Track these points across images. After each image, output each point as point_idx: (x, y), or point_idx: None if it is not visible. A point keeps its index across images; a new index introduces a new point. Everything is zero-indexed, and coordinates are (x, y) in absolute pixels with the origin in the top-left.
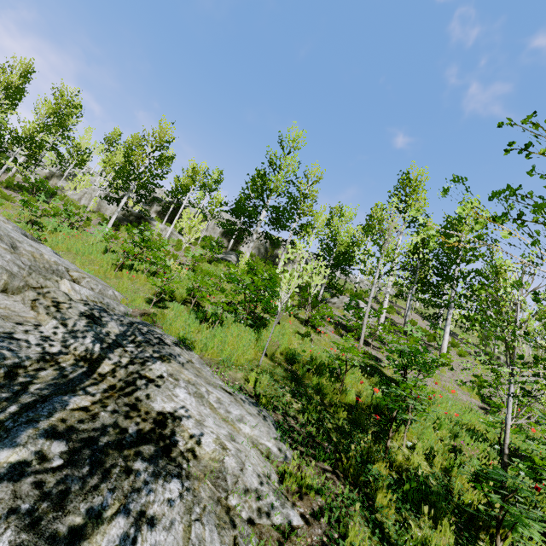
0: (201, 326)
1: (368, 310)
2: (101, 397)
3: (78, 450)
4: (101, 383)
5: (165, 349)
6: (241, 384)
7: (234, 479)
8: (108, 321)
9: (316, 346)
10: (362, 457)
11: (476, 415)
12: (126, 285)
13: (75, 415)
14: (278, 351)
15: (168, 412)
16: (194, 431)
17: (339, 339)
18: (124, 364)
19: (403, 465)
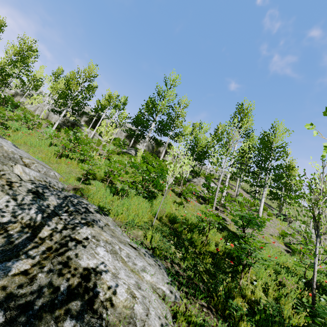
0: (114, 198)
1: (219, 188)
2: (40, 259)
3: (13, 319)
4: (40, 245)
5: (90, 216)
6: (141, 240)
7: (141, 324)
8: (49, 195)
9: (187, 211)
10: (224, 293)
11: (286, 257)
12: (63, 168)
13: (15, 281)
14: (164, 214)
15: (91, 268)
16: (111, 283)
17: (200, 206)
18: (59, 230)
19: (252, 298)
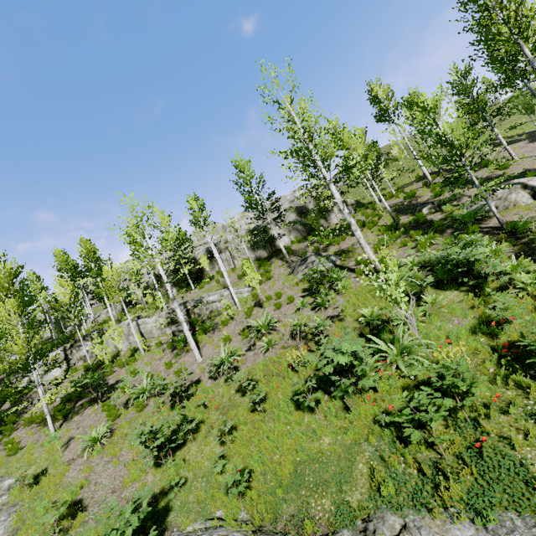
0: None
1: None
2: None
3: None
4: None
5: None
6: None
7: None
8: None
9: None
10: None
11: None
12: None
13: None
14: None
15: None
16: None
17: None
18: None
19: None
